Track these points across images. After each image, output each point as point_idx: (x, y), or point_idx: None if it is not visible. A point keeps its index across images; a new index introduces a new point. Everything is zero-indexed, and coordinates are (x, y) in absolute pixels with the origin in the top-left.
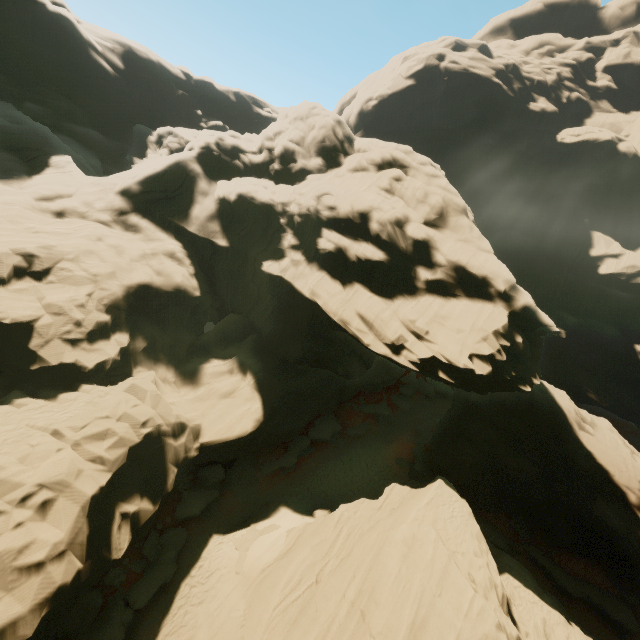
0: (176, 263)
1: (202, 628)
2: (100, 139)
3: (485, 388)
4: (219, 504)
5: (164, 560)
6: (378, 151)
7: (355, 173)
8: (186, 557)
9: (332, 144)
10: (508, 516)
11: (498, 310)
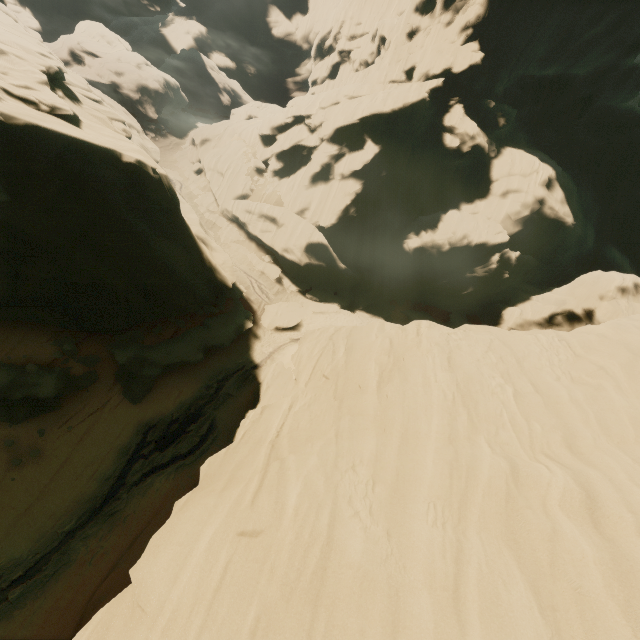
0: None
1: None
2: None
3: (138, 11)
4: None
5: None
6: None
7: None
8: None
9: None
10: None
11: None
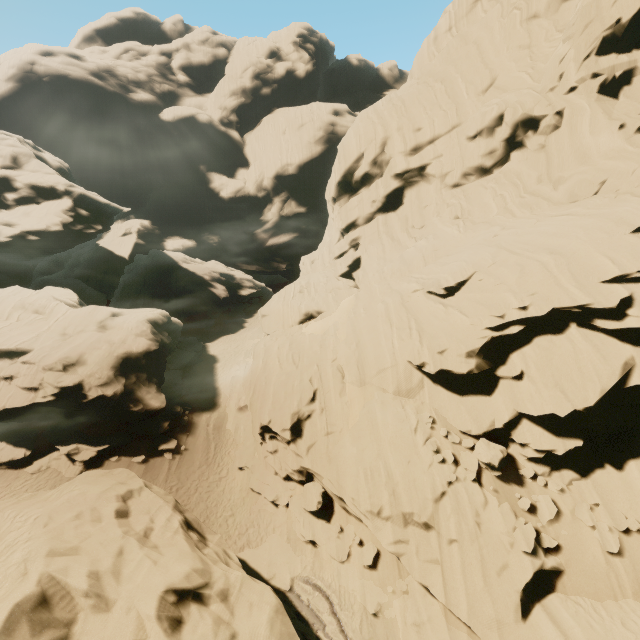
0: None
1: None
2: None
3: (71, 241)
4: None
5: None
6: None
7: None
8: None
9: None
10: None
11: (64, 200)
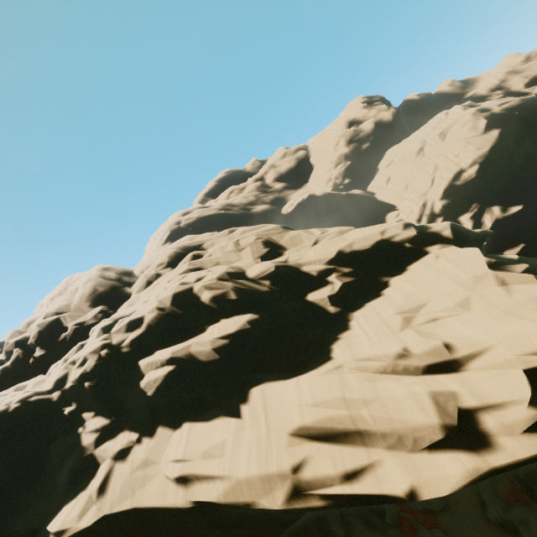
0: None
1: None
2: None
3: None
4: None
5: None
6: (161, 256)
7: (150, 286)
8: None
9: (107, 287)
10: None
11: (446, 252)
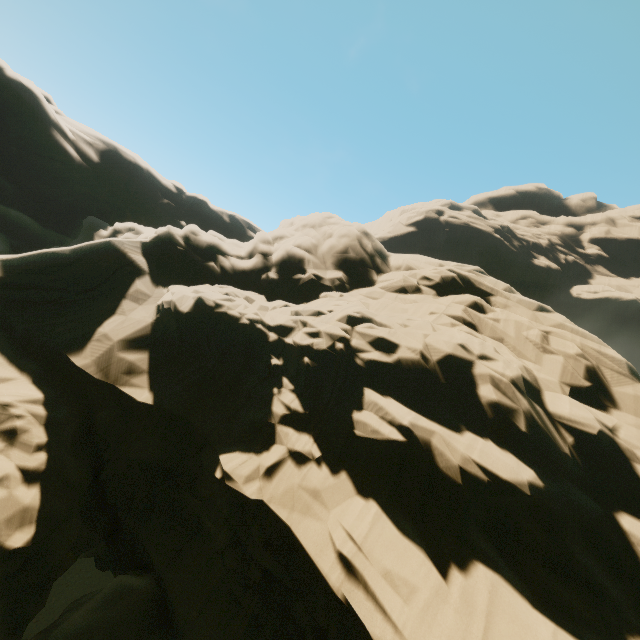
0: None
1: None
2: (27, 224)
3: None
4: None
5: None
6: (434, 269)
7: (402, 295)
8: None
9: (358, 256)
10: None
11: None
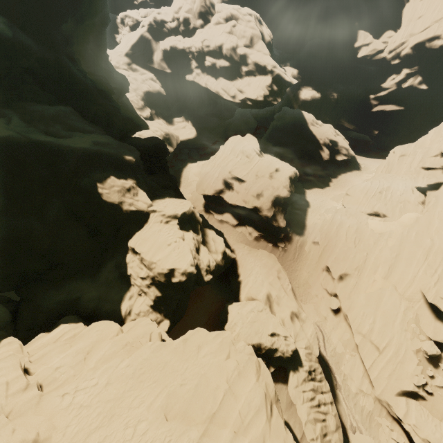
0: (154, 82)
1: (191, 173)
2: None
3: (264, 106)
4: (189, 158)
5: (178, 165)
6: (225, 11)
7: (216, 26)
8: (183, 165)
9: (205, 10)
10: (284, 159)
11: (268, 78)
